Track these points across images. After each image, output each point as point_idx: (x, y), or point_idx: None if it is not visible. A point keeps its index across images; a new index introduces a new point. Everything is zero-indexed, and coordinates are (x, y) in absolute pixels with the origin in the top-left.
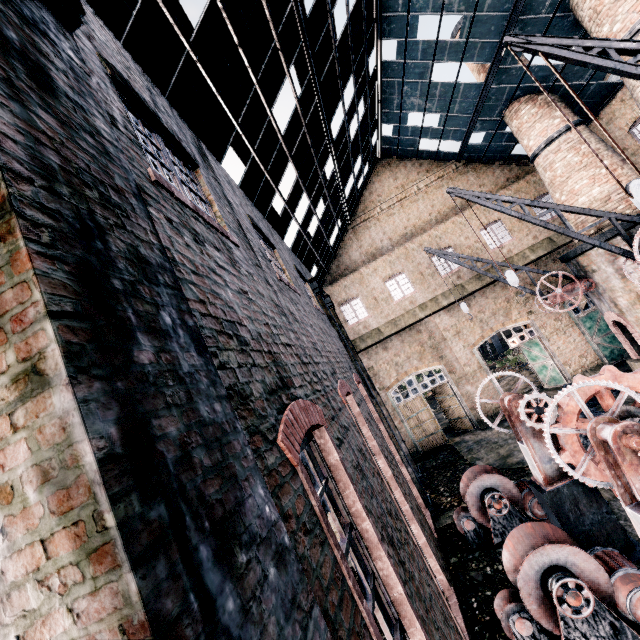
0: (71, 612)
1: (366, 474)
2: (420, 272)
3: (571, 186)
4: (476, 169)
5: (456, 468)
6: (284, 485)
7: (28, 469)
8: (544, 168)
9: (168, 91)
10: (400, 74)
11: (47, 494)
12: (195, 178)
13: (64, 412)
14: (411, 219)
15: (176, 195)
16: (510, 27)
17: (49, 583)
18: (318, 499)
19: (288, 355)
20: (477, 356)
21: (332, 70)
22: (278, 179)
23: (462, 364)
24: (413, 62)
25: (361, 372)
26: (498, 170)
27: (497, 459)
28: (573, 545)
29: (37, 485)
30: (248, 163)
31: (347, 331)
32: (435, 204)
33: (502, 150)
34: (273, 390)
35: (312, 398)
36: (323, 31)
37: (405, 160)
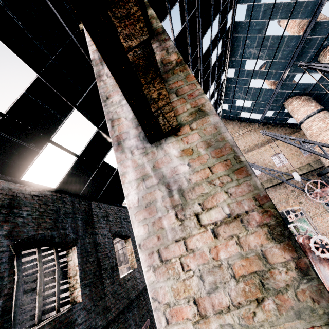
0: (227, 193)
1: None
2: None
3: (322, 138)
4: (268, 128)
5: None
6: None
7: (199, 142)
8: (306, 128)
9: None
10: (235, 83)
11: (210, 151)
12: None
13: (215, 123)
14: None
15: None
16: (289, 66)
17: (214, 182)
18: None
19: None
20: None
21: (207, 77)
22: None
23: None
24: (241, 78)
25: None
26: (280, 129)
27: None
28: None
29: (204, 148)
30: None
31: None
32: (247, 142)
33: (282, 120)
34: None
35: None
36: (207, 61)
37: (232, 121)
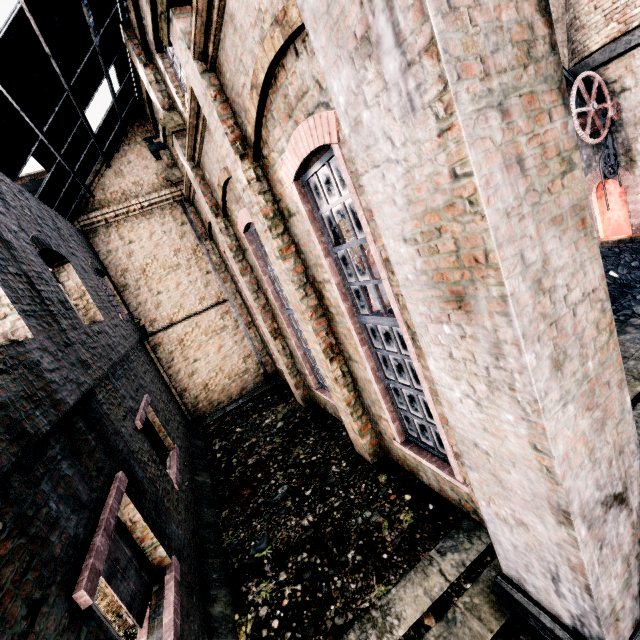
0: None
1: None
2: None
3: None
4: None
5: None
6: None
7: None
8: None
9: None
10: None
11: None
12: None
13: None
14: None
15: None
16: None
17: None
18: None
19: None
20: None
21: None
22: None
23: None
24: None
25: None
26: None
27: None
28: None
29: None
30: None
31: None
32: None
33: None
34: None
35: None
36: None
37: None
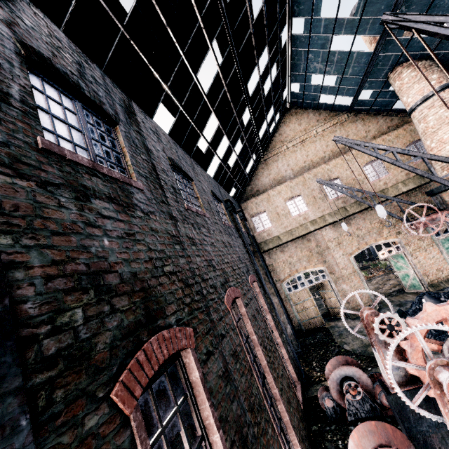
0: None
1: (233, 377)
2: (313, 196)
3: (440, 136)
4: (364, 118)
5: (328, 348)
6: (100, 448)
7: None
8: (419, 120)
9: (106, 63)
10: (306, 45)
11: None
12: (114, 133)
13: None
14: (309, 155)
15: (68, 157)
16: (397, 6)
17: None
18: (148, 445)
19: (168, 284)
20: (353, 263)
21: (249, 43)
22: (202, 126)
23: (340, 268)
24: (317, 35)
25: (258, 272)
26: (381, 120)
27: (360, 346)
28: (409, 446)
29: None
30: (177, 115)
31: (255, 236)
32: (329, 145)
33: (386, 104)
34: (130, 332)
35: (186, 320)
36: (241, 12)
37: (308, 110)
